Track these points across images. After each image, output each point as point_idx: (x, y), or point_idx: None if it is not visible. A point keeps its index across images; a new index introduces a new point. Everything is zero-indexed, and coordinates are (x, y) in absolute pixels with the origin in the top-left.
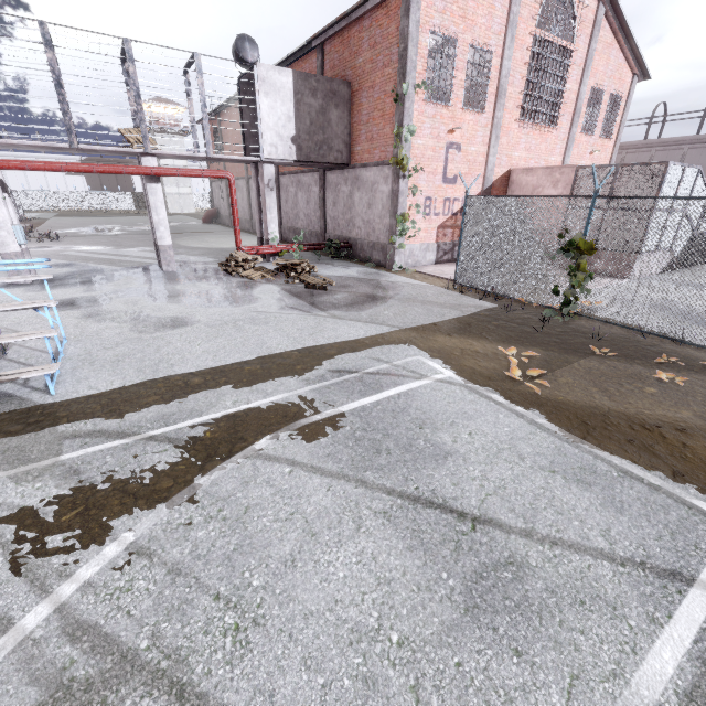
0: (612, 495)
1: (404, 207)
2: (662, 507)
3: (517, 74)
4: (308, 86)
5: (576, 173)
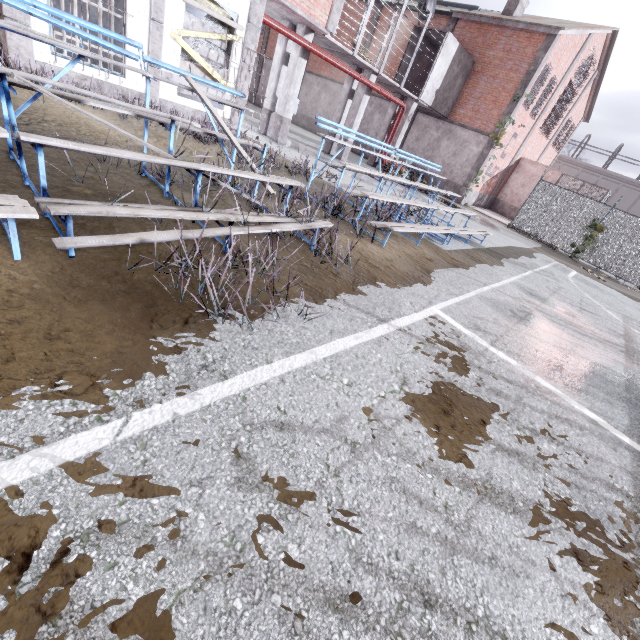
0: None
1: (483, 166)
2: None
3: (554, 101)
4: (459, 57)
5: (561, 177)
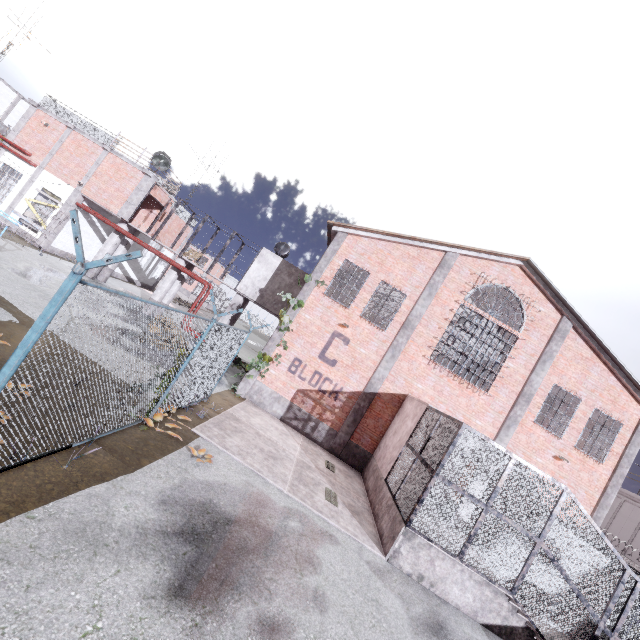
0: None
1: (270, 351)
2: None
3: (435, 322)
4: (288, 270)
5: (424, 411)
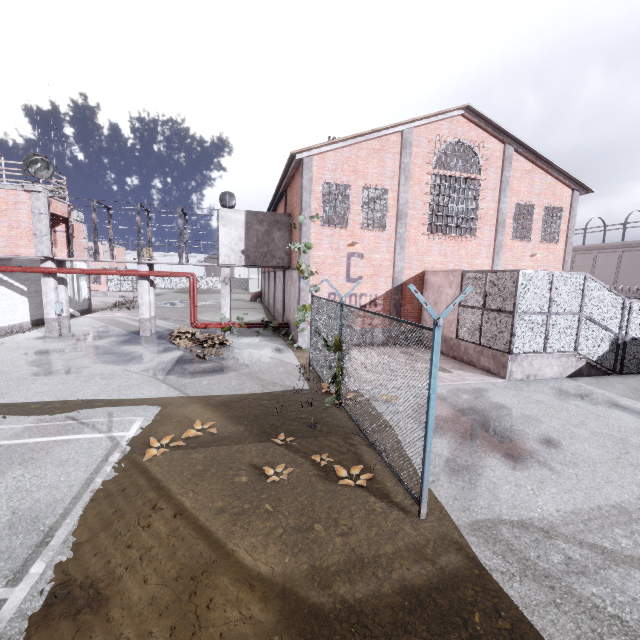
0: (2, 539)
1: (306, 300)
2: (7, 558)
3: (419, 201)
4: (256, 219)
5: (462, 276)
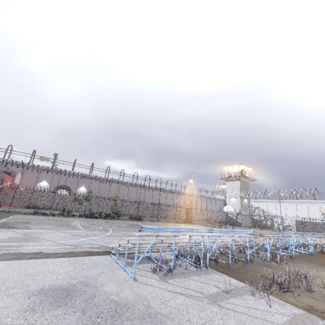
0: None
1: None
2: None
3: None
4: None
5: None
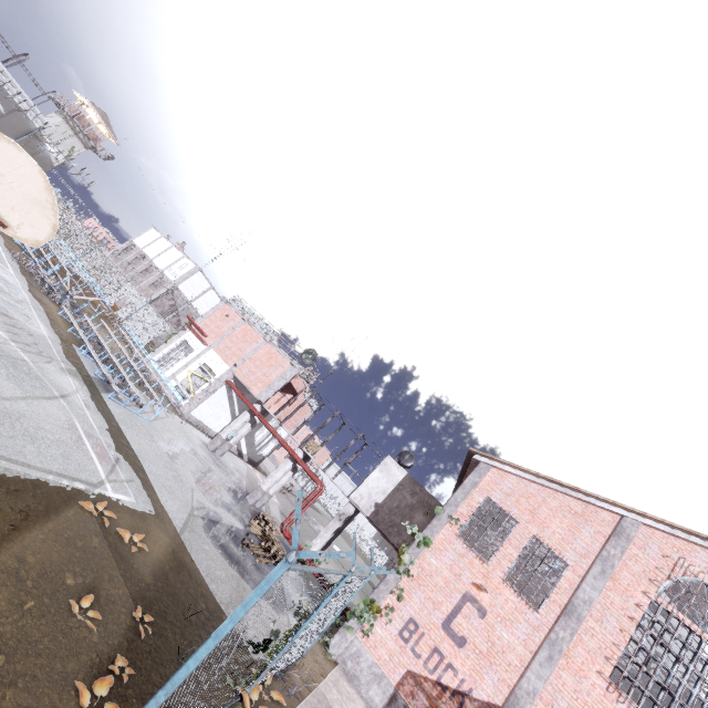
0: None
1: (380, 597)
2: None
3: (613, 618)
4: (412, 487)
5: None
